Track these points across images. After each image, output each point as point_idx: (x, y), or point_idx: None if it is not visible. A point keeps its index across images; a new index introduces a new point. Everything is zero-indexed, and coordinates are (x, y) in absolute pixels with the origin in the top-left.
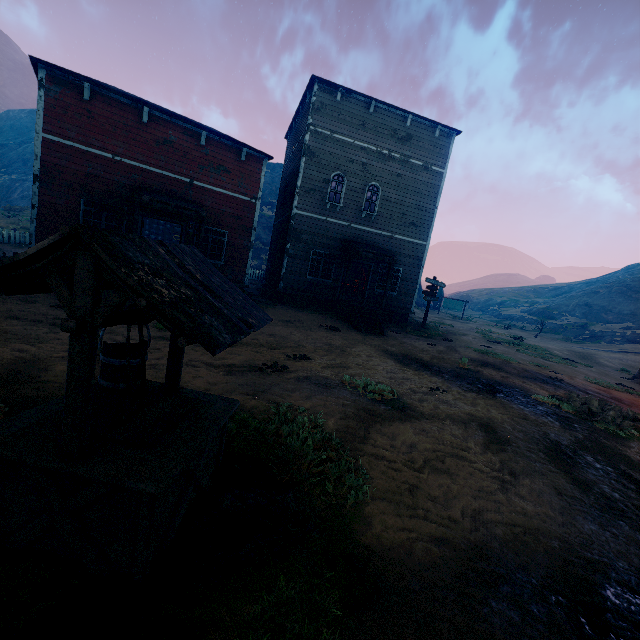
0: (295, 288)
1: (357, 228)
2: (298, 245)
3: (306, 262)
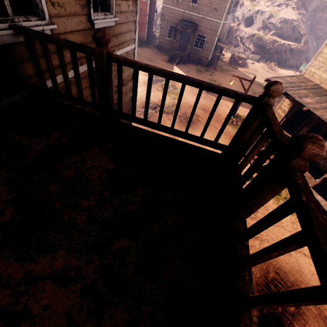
0: (162, 43)
1: (188, 13)
2: (164, 22)
3: (167, 31)
